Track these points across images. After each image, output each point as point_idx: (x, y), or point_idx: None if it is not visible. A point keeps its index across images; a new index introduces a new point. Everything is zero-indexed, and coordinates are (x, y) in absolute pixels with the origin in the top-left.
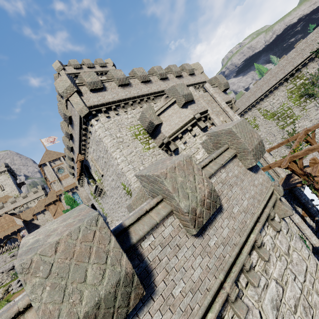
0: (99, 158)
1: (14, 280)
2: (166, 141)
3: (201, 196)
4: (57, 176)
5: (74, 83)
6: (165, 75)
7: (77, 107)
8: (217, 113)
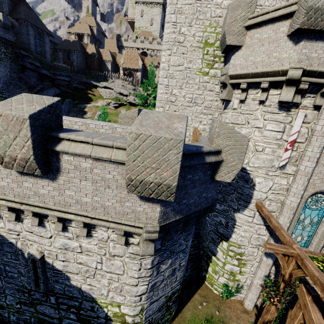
0: None
1: None
2: (222, 81)
3: (11, 153)
4: None
5: None
6: None
7: None
8: None
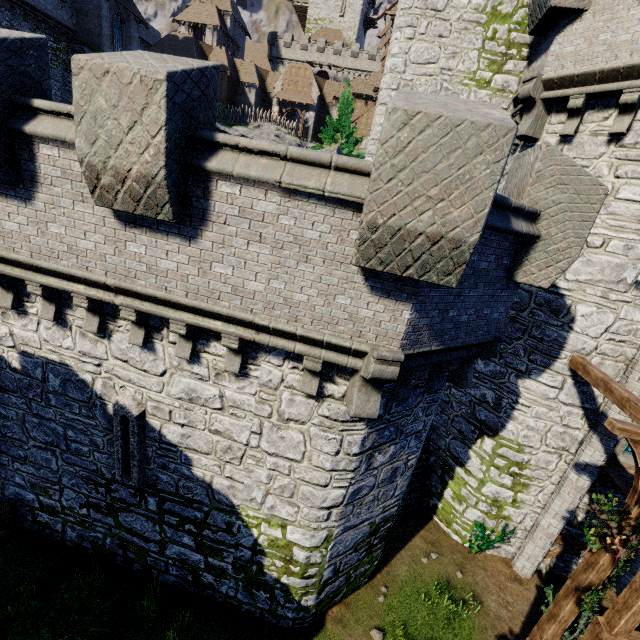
0: None
1: None
2: (525, 93)
3: (119, 163)
4: None
5: None
6: None
7: None
8: None
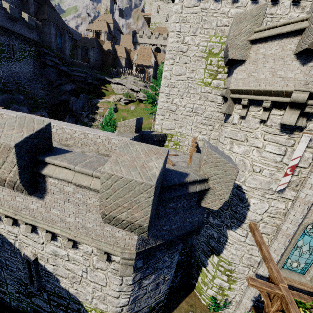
0: None
1: None
2: (223, 94)
3: (1, 176)
4: None
5: None
6: None
7: None
8: None
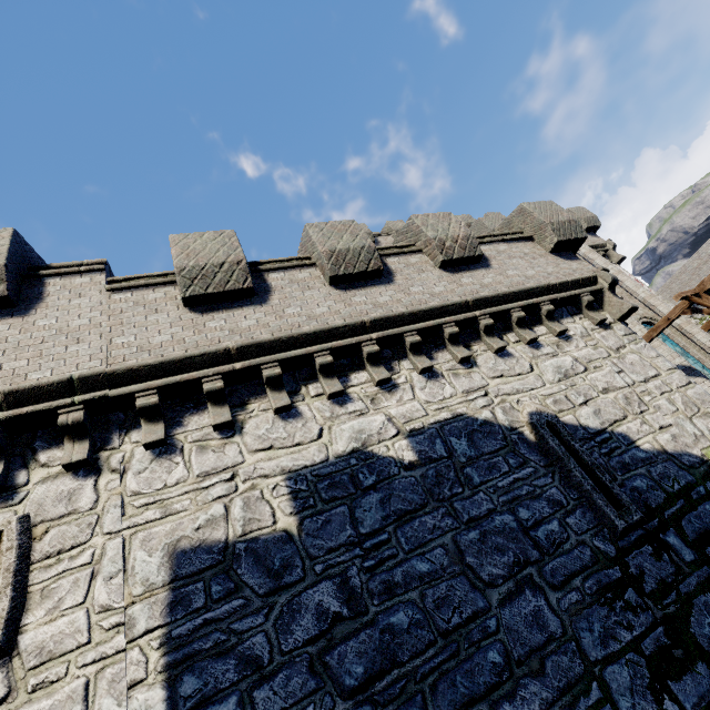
0: None
1: None
2: None
3: (453, 234)
4: None
5: None
6: None
7: None
8: None
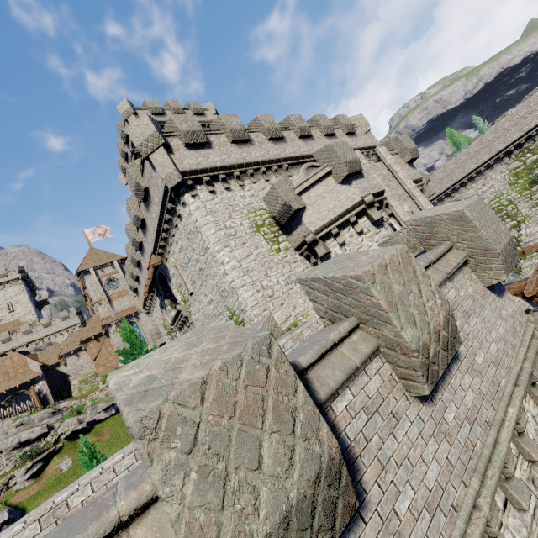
0: (189, 263)
1: (18, 468)
2: (311, 240)
3: (434, 322)
4: (106, 292)
5: (160, 132)
6: (308, 131)
7: (162, 172)
8: (398, 199)
